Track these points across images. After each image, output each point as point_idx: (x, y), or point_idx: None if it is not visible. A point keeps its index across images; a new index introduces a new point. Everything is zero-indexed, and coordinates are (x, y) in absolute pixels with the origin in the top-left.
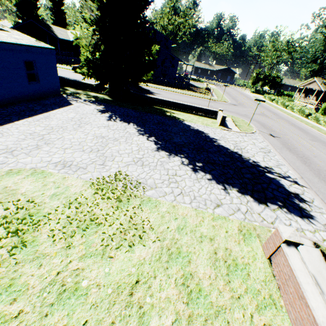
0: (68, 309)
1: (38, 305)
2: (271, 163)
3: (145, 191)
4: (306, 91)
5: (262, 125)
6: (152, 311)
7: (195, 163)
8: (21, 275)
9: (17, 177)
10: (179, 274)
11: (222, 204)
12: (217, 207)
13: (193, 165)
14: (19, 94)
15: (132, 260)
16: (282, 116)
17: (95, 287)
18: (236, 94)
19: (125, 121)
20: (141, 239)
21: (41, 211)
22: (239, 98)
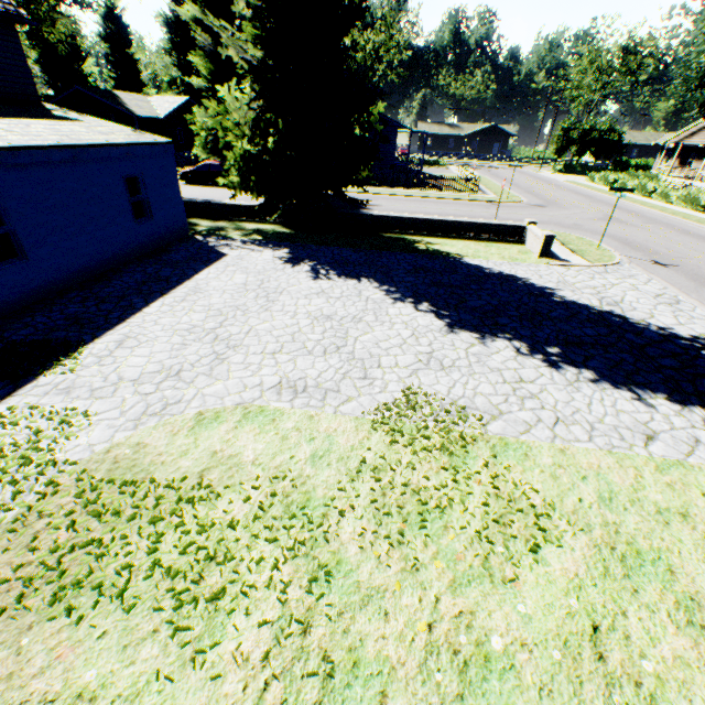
0: (498, 704)
1: (434, 701)
2: (698, 326)
3: (485, 424)
4: (682, 152)
5: (624, 242)
6: (666, 691)
7: (544, 348)
8: (361, 639)
9: (221, 428)
10: (667, 601)
11: (654, 432)
12: (650, 441)
13: (543, 353)
14: (122, 250)
15: (555, 581)
16: (651, 216)
17: (519, 648)
18: (528, 181)
19: (349, 277)
20: (544, 533)
21: (313, 496)
22: (540, 189)
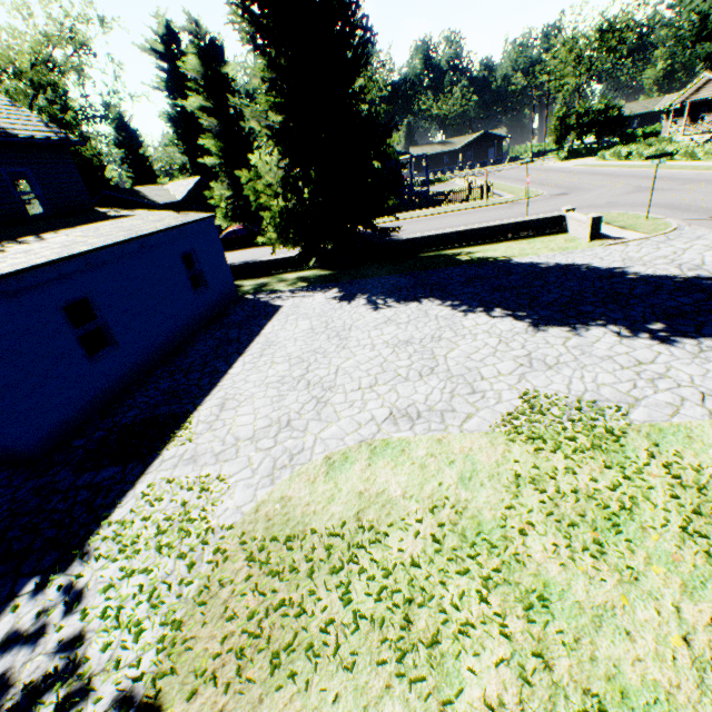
0: None
1: None
2: None
3: (625, 414)
4: (689, 110)
5: (670, 207)
6: None
7: (645, 326)
8: (614, 665)
9: (354, 468)
10: None
11: None
12: None
13: (647, 331)
14: (189, 322)
15: None
16: (684, 177)
17: None
18: (537, 175)
19: (408, 301)
20: None
21: (481, 519)
22: (553, 180)
